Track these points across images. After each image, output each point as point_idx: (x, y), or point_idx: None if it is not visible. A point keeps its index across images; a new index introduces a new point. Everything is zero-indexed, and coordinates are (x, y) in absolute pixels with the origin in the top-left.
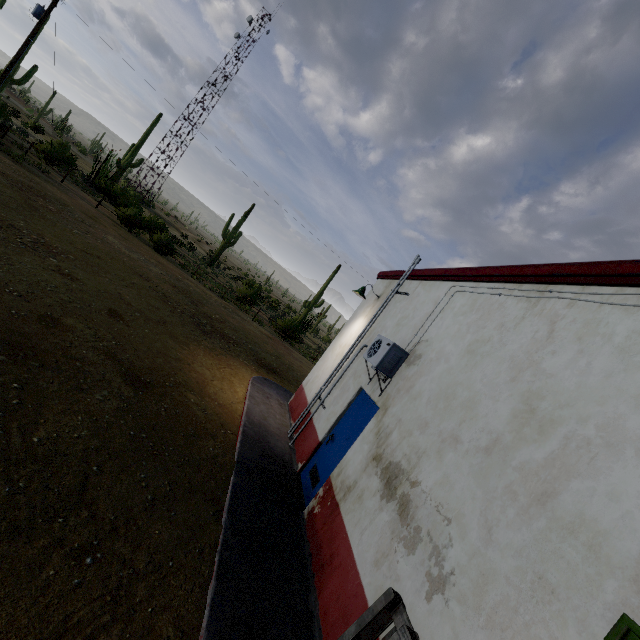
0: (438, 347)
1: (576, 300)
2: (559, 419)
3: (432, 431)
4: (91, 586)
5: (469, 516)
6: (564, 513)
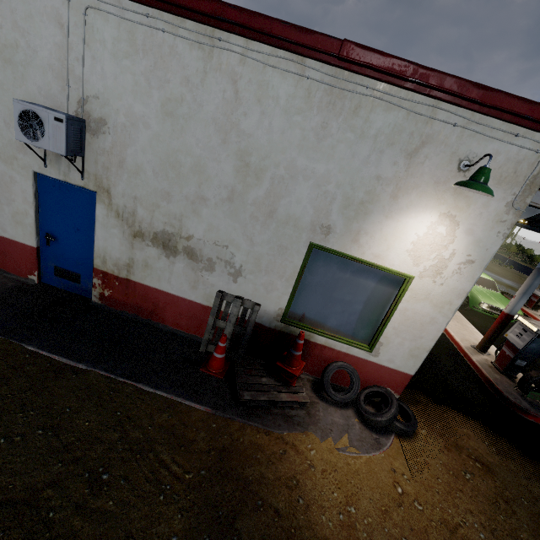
0: (123, 108)
1: (245, 57)
2: (265, 168)
3: (178, 198)
4: (128, 470)
5: (237, 239)
6: (282, 217)
